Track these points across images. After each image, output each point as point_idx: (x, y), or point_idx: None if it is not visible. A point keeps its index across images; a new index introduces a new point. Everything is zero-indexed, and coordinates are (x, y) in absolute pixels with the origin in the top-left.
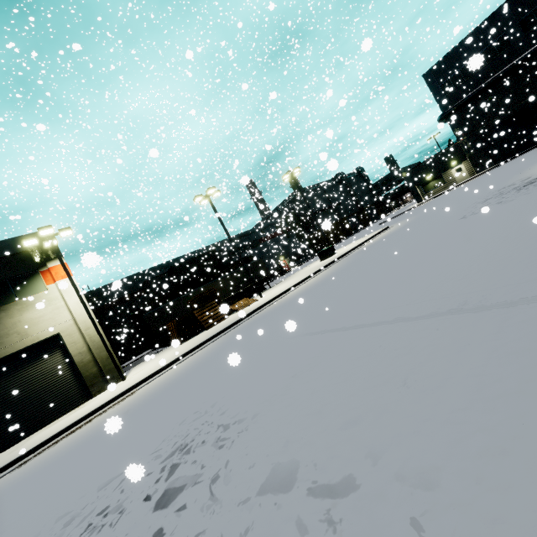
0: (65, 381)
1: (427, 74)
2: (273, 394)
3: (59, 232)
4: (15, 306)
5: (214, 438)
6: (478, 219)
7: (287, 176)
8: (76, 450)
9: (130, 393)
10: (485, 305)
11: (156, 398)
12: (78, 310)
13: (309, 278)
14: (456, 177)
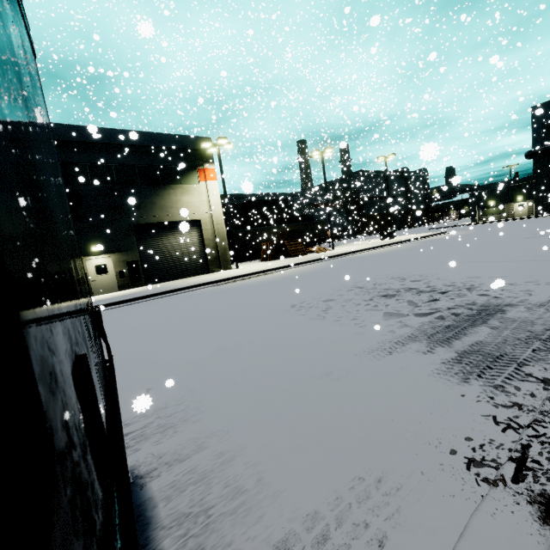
0: (195, 255)
1: (536, 107)
2: (438, 270)
3: (226, 144)
4: (179, 188)
5: (416, 276)
6: (539, 240)
7: (381, 158)
8: (279, 281)
9: (269, 272)
10: (546, 260)
11: (318, 273)
12: (215, 208)
13: (381, 247)
14: (515, 211)
